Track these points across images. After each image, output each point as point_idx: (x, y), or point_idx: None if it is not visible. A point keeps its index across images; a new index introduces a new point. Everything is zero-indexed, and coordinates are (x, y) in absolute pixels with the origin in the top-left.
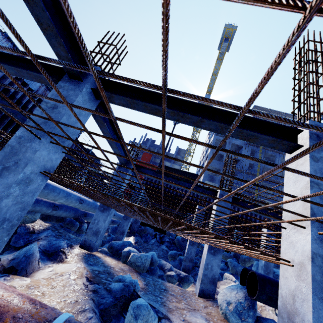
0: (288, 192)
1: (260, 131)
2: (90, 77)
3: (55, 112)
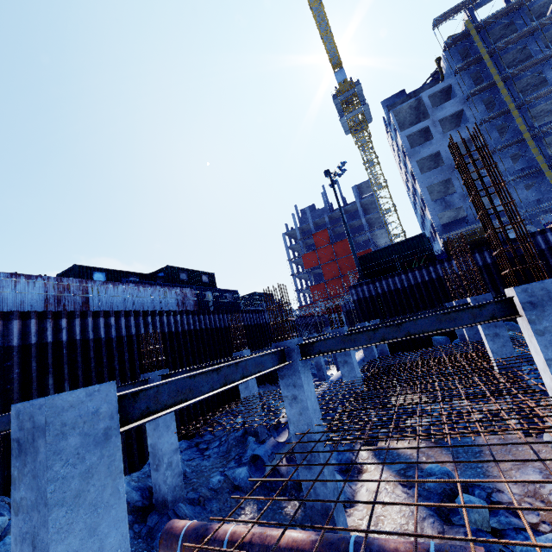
0: (536, 360)
1: (471, 315)
2: (294, 354)
3: (298, 402)
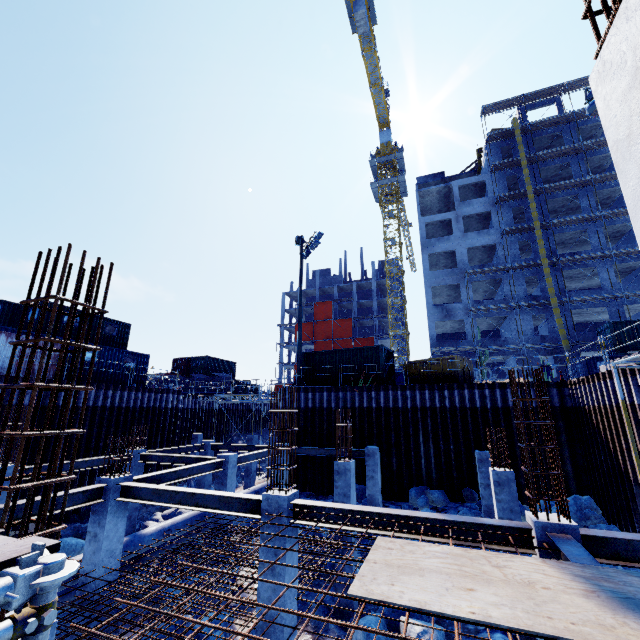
0: None
1: None
2: None
3: None
